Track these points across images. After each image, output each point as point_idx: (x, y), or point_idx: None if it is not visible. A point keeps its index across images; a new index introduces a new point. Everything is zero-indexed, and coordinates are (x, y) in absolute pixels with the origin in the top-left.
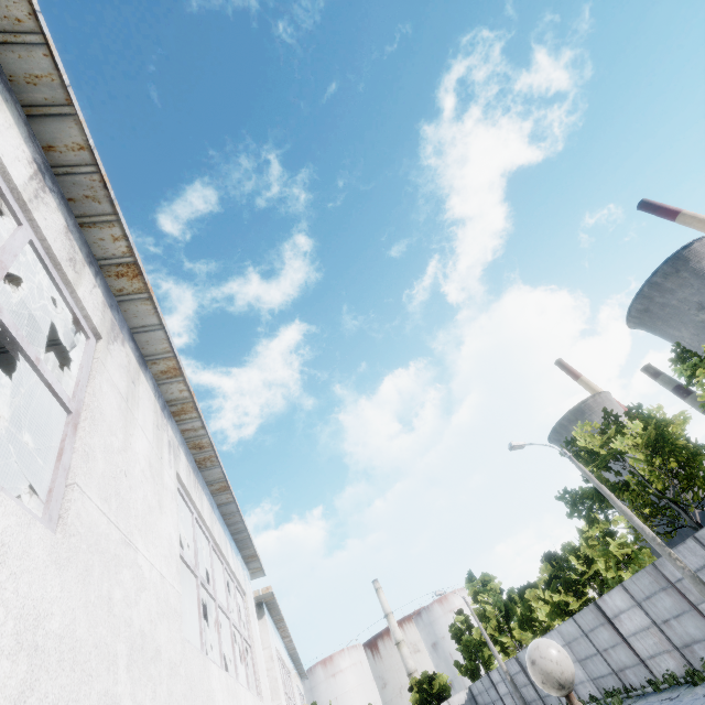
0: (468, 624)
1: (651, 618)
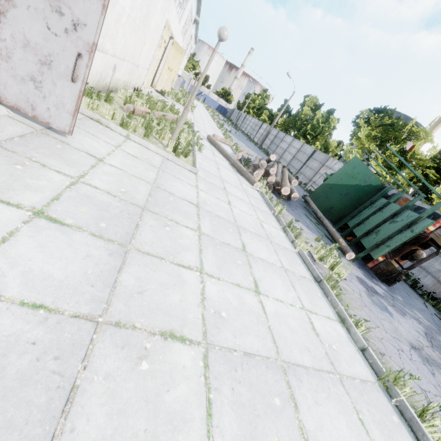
0: None
1: (263, 133)
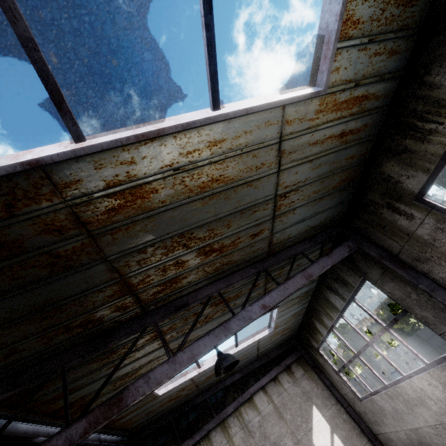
0: (331, 354)
1: None
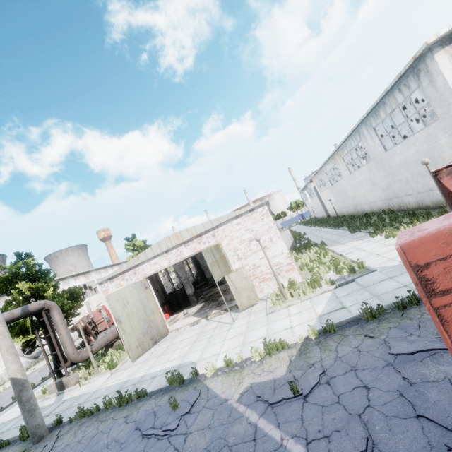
0: None
1: None
